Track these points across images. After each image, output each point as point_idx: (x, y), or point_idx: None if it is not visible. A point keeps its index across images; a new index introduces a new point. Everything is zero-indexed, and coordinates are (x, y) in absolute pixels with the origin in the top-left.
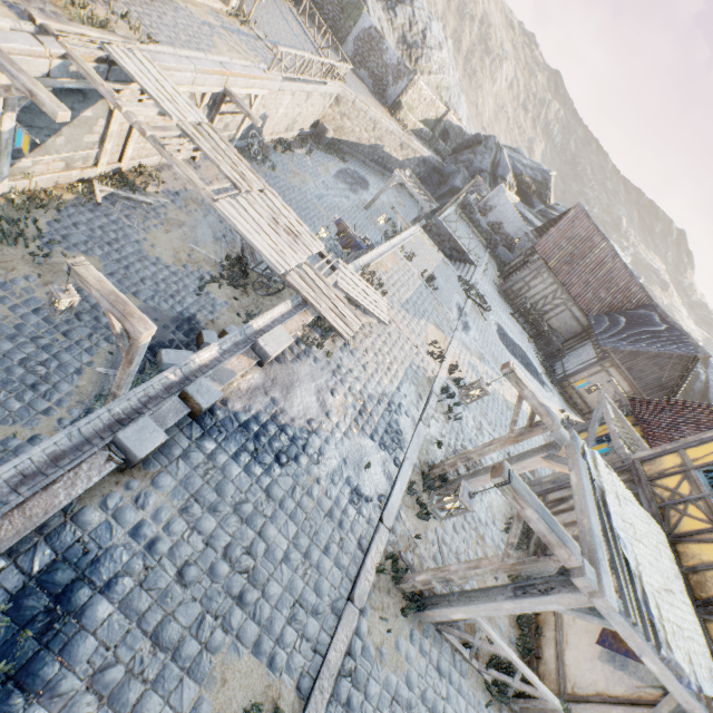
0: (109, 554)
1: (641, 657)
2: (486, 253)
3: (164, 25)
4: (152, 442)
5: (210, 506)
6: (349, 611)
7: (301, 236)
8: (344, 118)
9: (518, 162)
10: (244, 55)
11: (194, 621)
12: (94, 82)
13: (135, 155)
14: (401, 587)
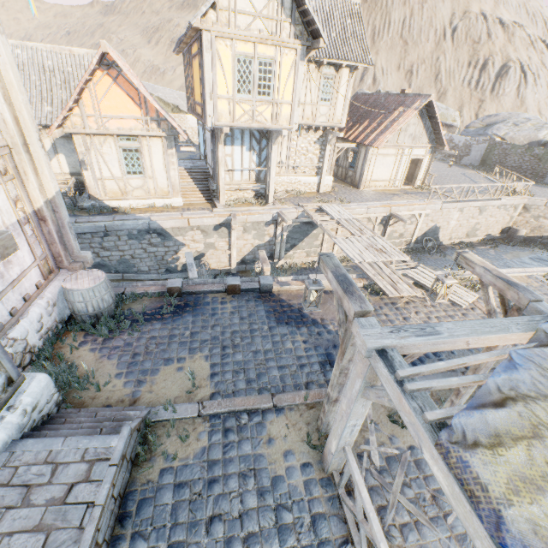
0: (203, 308)
1: (423, 453)
2: None
3: (362, 198)
4: (234, 283)
5: (241, 316)
6: (266, 397)
7: (387, 252)
8: (539, 219)
9: None
10: (413, 199)
11: (204, 339)
12: (308, 215)
13: (340, 251)
14: (319, 426)
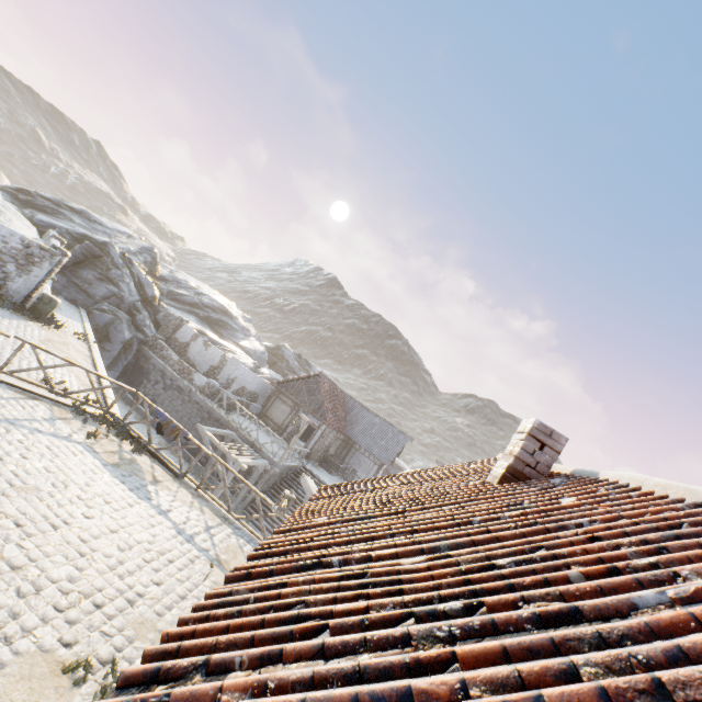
0: None
1: None
2: (259, 426)
3: None
4: None
5: None
6: None
7: None
8: None
9: (129, 252)
10: None
11: None
12: None
13: None
14: None
